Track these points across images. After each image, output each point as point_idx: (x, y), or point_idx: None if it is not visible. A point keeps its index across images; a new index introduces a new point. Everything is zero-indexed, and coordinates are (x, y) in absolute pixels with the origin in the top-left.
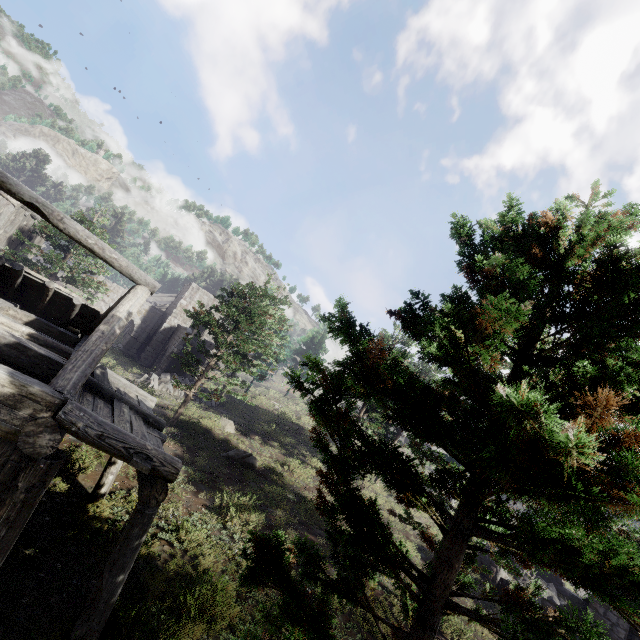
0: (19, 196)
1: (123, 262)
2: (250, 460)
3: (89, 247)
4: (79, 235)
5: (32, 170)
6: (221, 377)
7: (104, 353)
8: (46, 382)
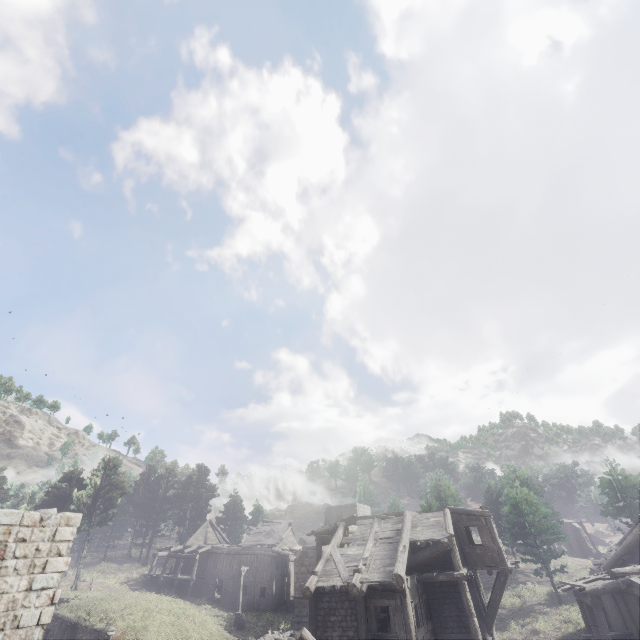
0: None
1: None
2: None
3: None
4: None
5: None
6: None
7: None
8: None
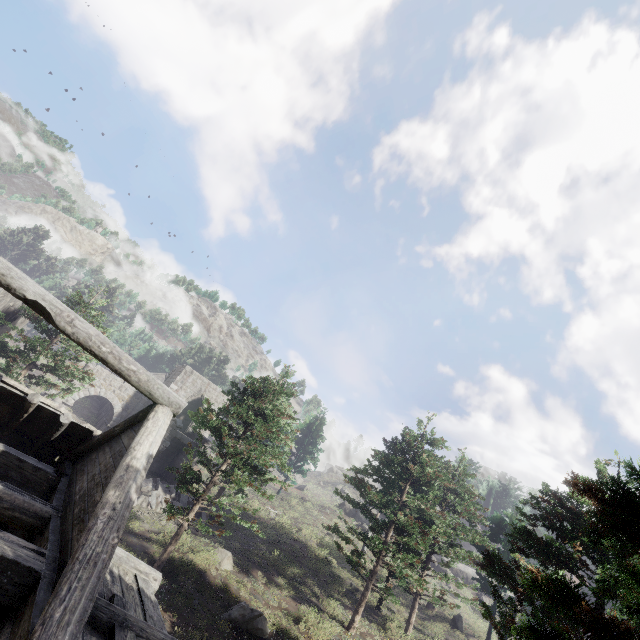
0: (20, 292)
1: (143, 375)
2: (259, 623)
3: (101, 356)
4: (91, 341)
5: (28, 244)
6: (205, 473)
7: (113, 551)
8: (2, 608)
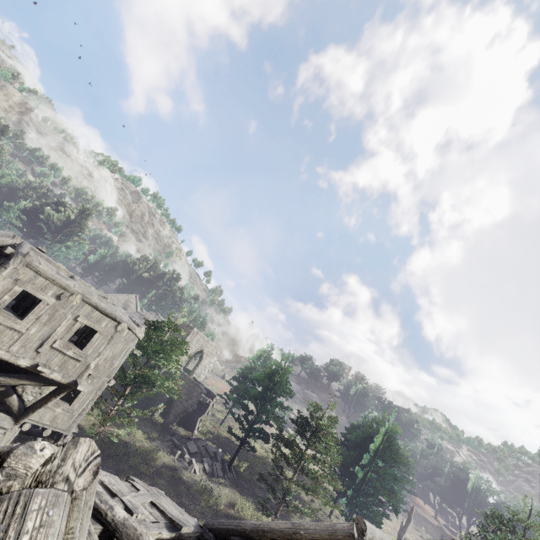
0: None
1: None
2: None
3: None
4: None
5: None
6: None
7: None
8: None
